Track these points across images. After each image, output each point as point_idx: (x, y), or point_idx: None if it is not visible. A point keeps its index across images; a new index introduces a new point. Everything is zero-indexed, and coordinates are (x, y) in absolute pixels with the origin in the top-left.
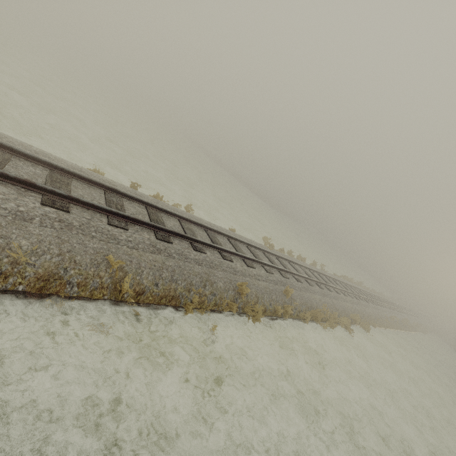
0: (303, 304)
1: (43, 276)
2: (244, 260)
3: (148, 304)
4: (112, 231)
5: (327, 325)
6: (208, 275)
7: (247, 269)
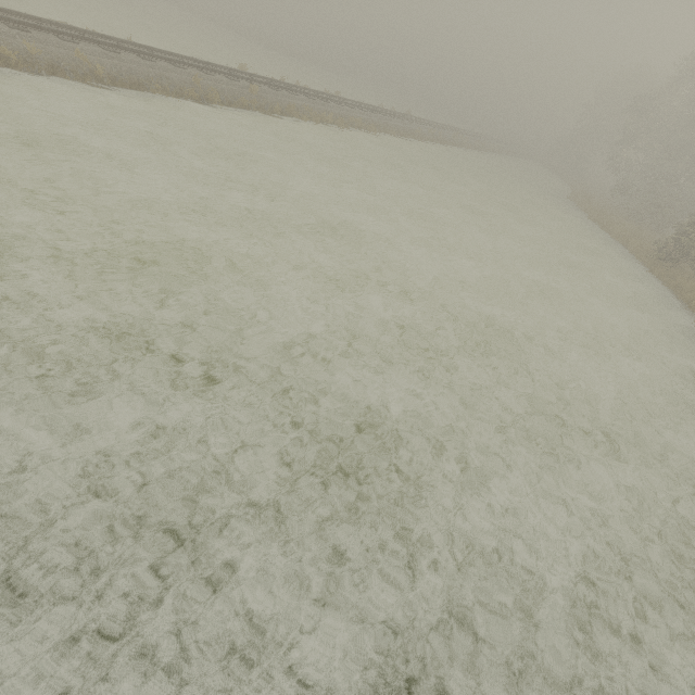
0: (276, 103)
1: (49, 65)
2: (201, 71)
3: (124, 89)
4: (69, 45)
5: (306, 117)
6: (162, 74)
7: (205, 76)
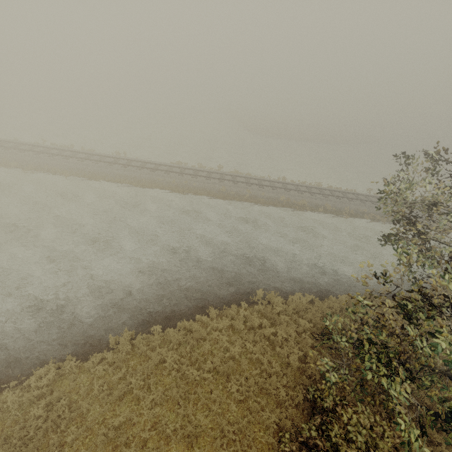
0: None
1: None
2: None
3: None
4: None
5: None
6: None
7: None
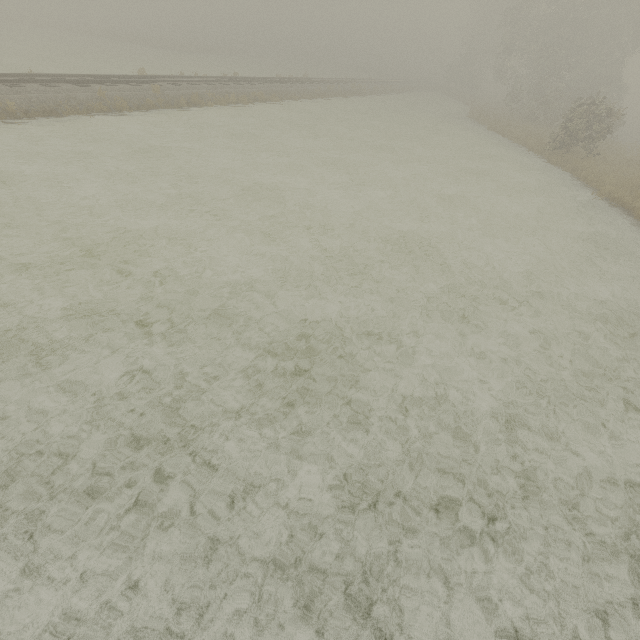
0: (180, 96)
1: None
2: (103, 84)
3: (39, 118)
4: None
5: (211, 103)
6: (69, 95)
7: (108, 88)
